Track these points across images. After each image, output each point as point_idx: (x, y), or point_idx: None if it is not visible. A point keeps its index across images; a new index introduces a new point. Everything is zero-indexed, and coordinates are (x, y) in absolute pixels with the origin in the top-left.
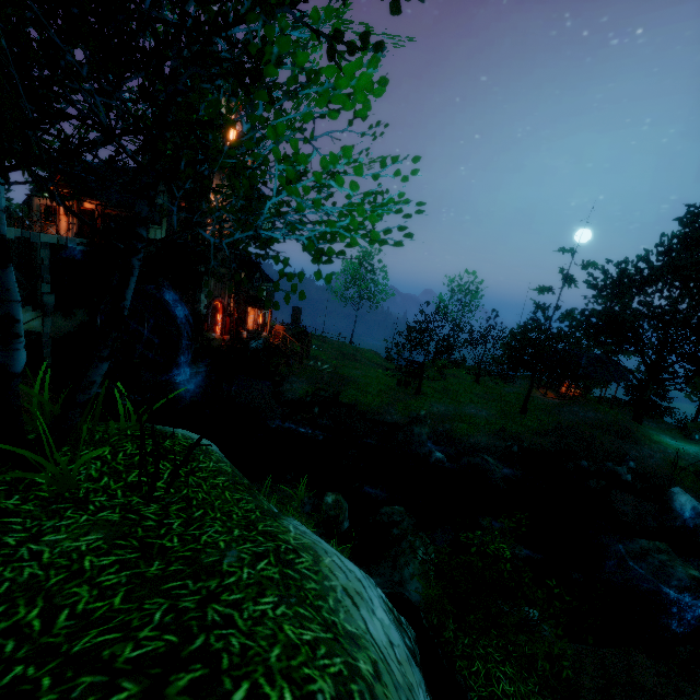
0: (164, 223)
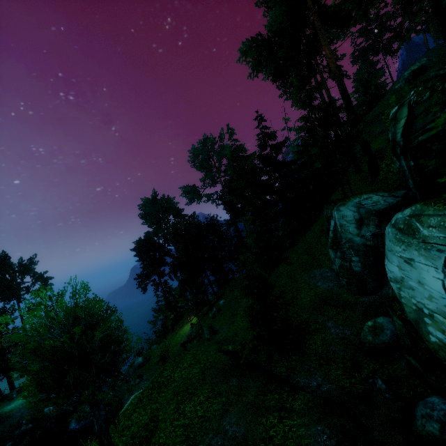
0: None
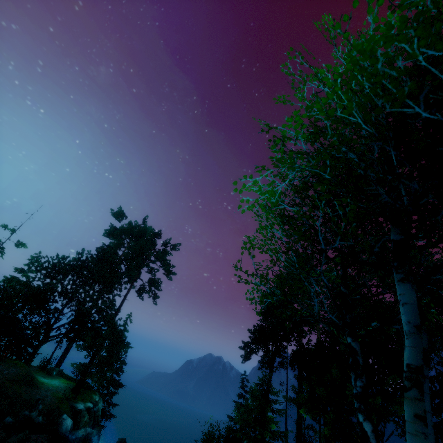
0: None
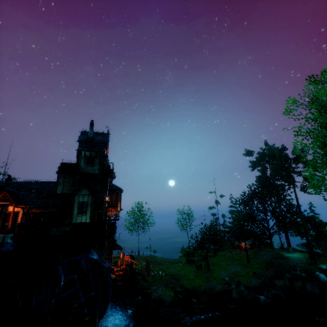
0: (88, 212)
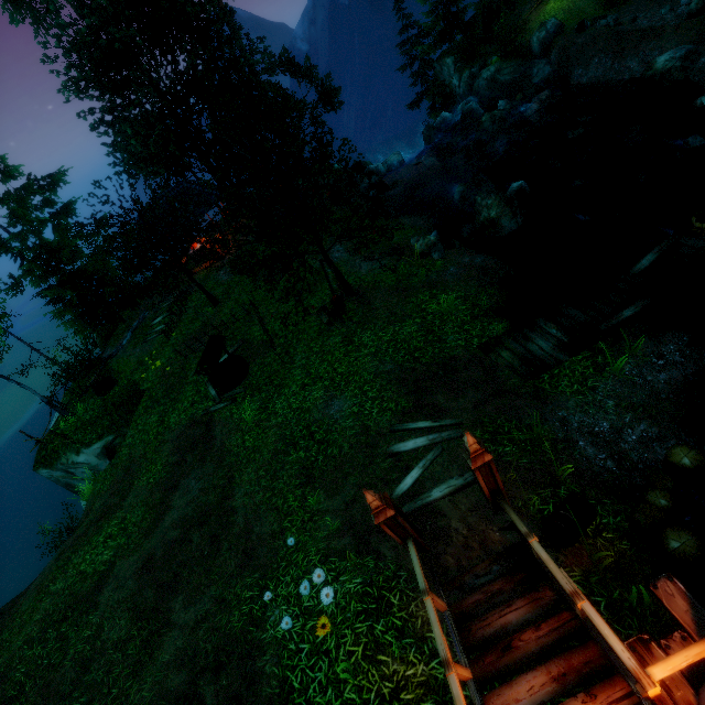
0: None
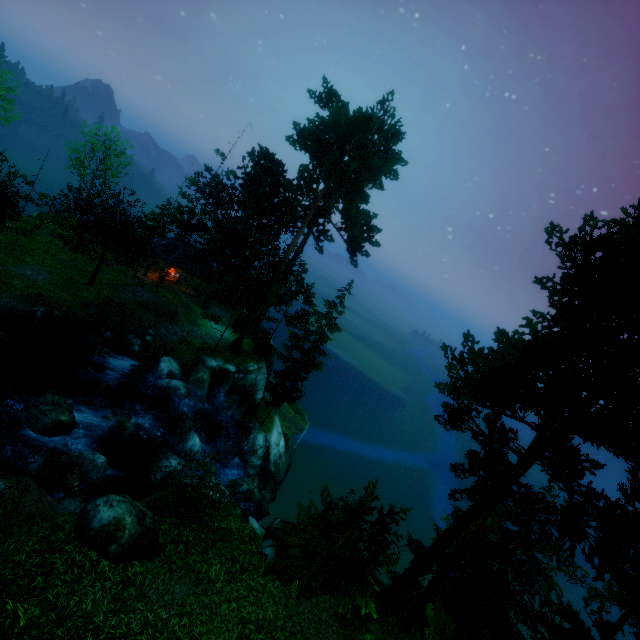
0: None
